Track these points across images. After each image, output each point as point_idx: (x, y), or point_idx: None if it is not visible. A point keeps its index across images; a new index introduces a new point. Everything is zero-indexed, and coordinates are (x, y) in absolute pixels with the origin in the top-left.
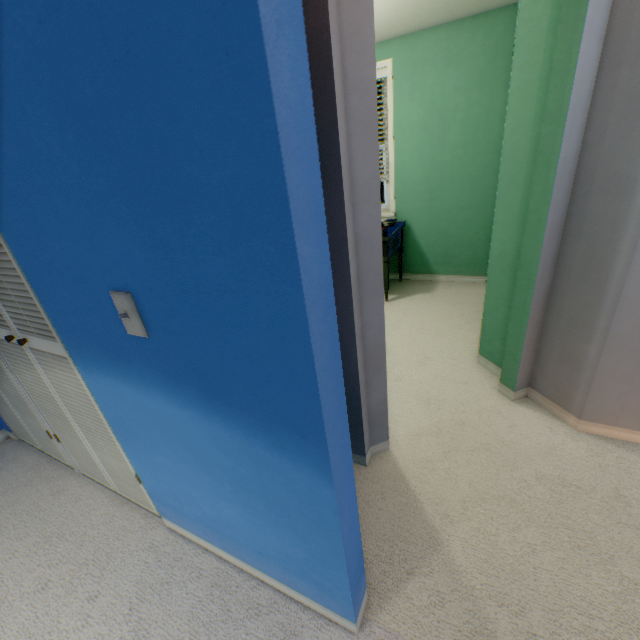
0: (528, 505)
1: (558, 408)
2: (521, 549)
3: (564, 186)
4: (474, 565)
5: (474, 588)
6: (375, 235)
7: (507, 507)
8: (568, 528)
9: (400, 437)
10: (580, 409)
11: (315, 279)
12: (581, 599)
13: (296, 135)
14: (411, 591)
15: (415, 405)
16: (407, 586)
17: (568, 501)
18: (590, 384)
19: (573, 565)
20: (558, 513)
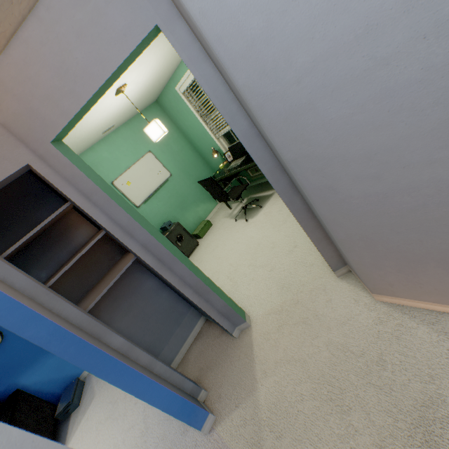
0: (312, 366)
1: (362, 283)
2: (295, 397)
3: (259, 147)
4: (267, 405)
5: (262, 419)
6: (151, 239)
7: (299, 367)
8: (330, 385)
9: (259, 316)
10: (366, 286)
11: (45, 335)
12: (315, 435)
13: (1, 310)
14: (234, 416)
15: (274, 290)
16: (233, 413)
17: (340, 364)
18: (356, 271)
19: (321, 412)
20: (329, 373)
